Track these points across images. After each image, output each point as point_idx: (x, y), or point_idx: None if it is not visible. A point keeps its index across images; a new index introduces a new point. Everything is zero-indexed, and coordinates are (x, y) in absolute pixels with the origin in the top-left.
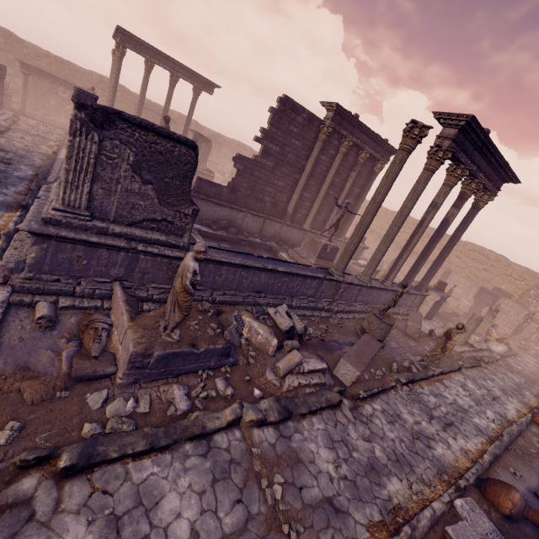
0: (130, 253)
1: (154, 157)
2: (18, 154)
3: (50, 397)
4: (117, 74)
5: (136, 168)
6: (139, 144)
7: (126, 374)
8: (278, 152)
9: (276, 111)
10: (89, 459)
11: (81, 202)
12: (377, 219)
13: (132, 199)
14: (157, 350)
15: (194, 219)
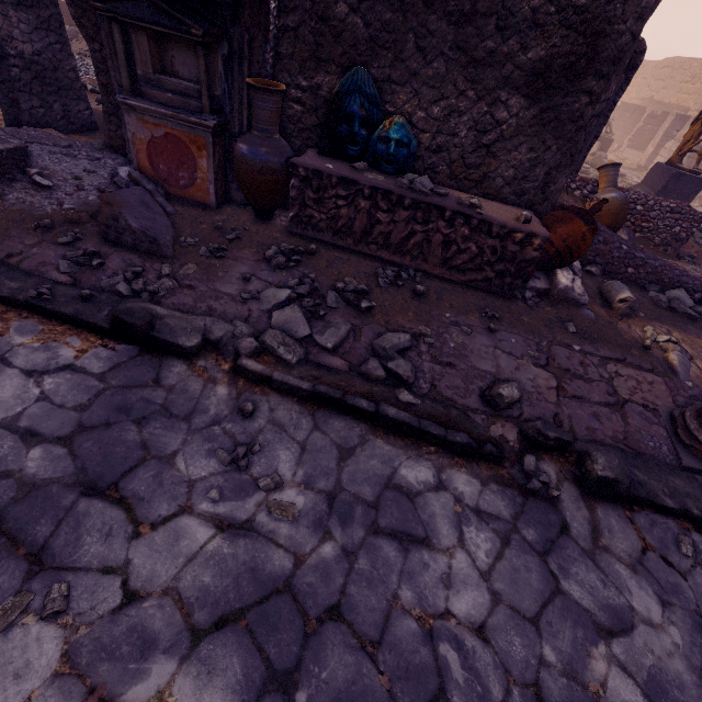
0: None
1: None
2: None
3: None
4: None
5: None
6: None
7: None
8: None
9: None
10: None
11: None
12: (639, 85)
13: None
14: None
15: None
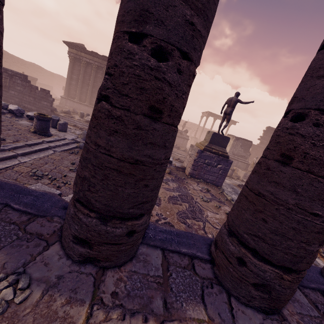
0: (237, 161)
1: (244, 144)
2: (188, 147)
3: (233, 176)
4: (205, 123)
5: (241, 146)
6: (242, 142)
7: (243, 177)
8: (266, 142)
9: (265, 131)
10: (244, 181)
11: (231, 152)
12: None
13: (239, 151)
14: (248, 173)
15: (249, 156)
